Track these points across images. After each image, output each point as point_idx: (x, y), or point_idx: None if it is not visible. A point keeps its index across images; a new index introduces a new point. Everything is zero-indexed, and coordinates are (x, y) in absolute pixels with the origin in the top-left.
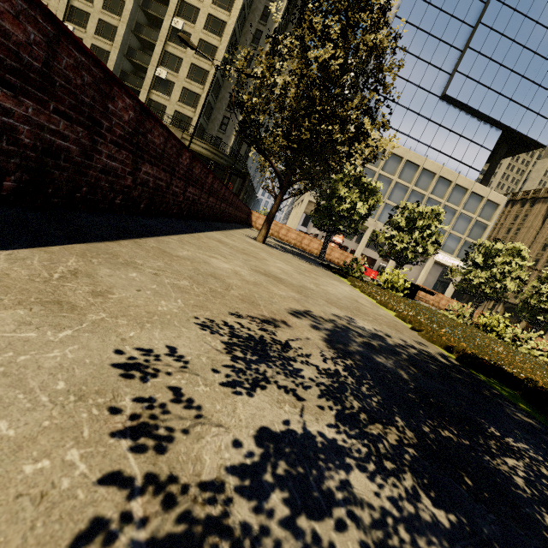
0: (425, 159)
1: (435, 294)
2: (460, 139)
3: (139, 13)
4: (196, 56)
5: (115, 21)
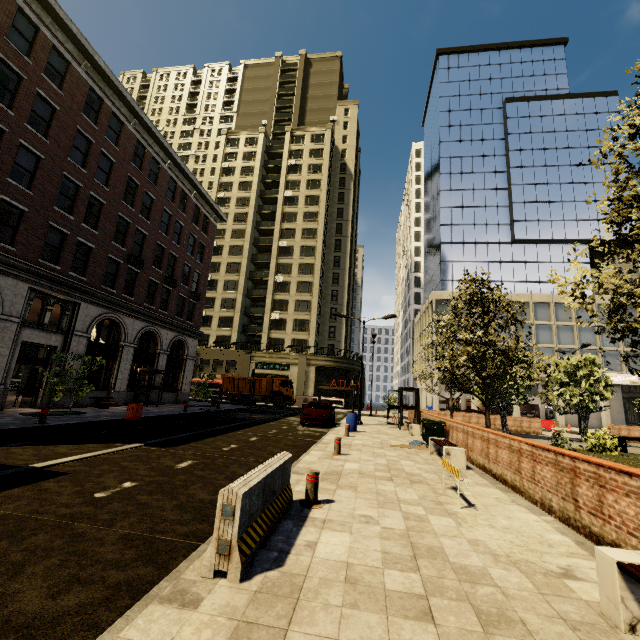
0: (530, 295)
1: (638, 430)
2: (552, 266)
3: (248, 283)
4: (298, 294)
5: (233, 295)
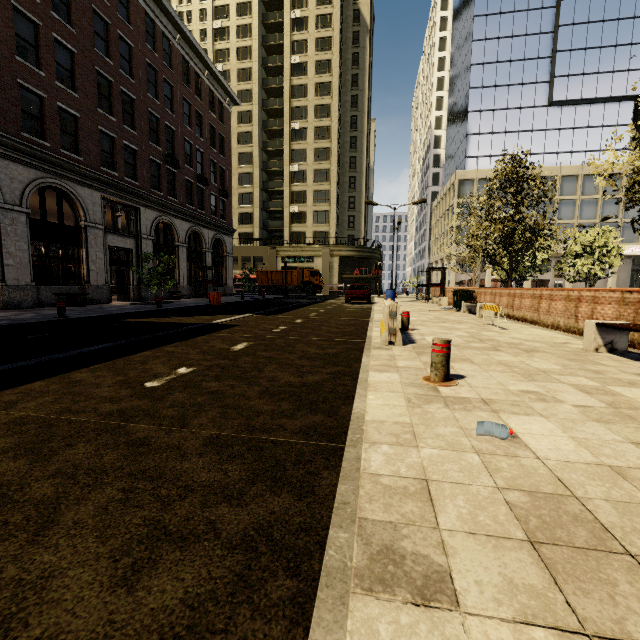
0: (559, 168)
1: None
2: (588, 131)
3: (262, 174)
4: (316, 184)
5: (249, 190)
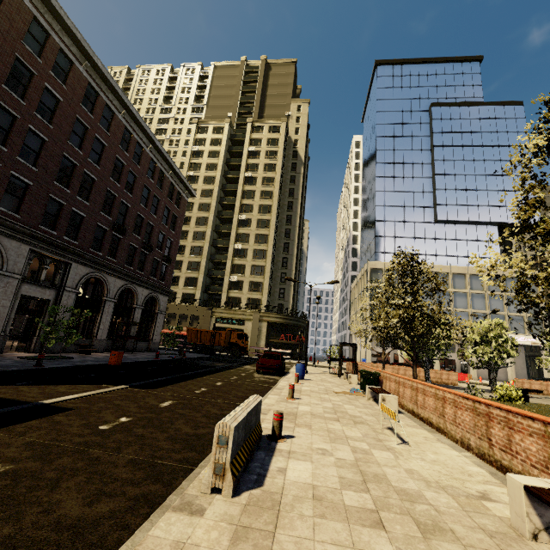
0: (449, 267)
1: (538, 383)
2: (468, 243)
3: (211, 249)
4: (254, 260)
5: (198, 259)
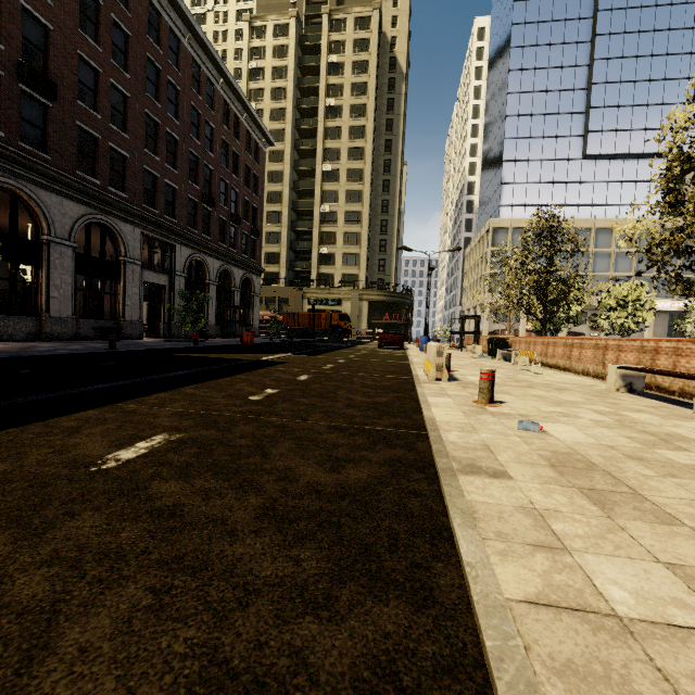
0: (594, 220)
1: None
2: (622, 185)
3: (291, 214)
4: (346, 226)
5: (277, 229)
